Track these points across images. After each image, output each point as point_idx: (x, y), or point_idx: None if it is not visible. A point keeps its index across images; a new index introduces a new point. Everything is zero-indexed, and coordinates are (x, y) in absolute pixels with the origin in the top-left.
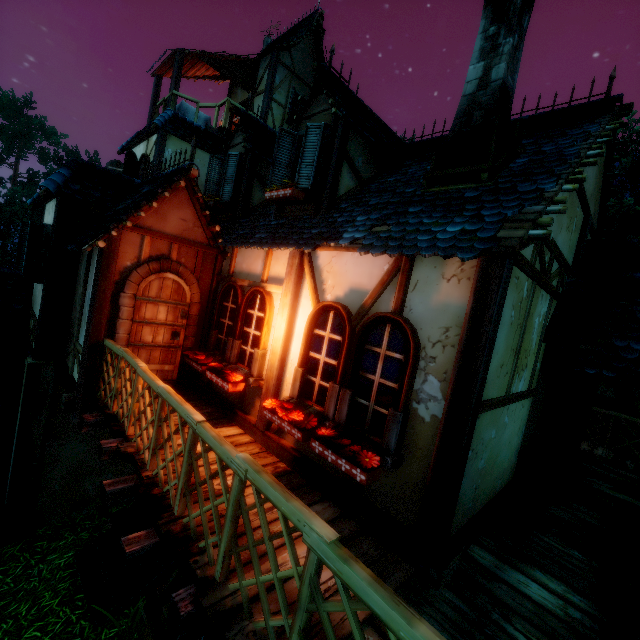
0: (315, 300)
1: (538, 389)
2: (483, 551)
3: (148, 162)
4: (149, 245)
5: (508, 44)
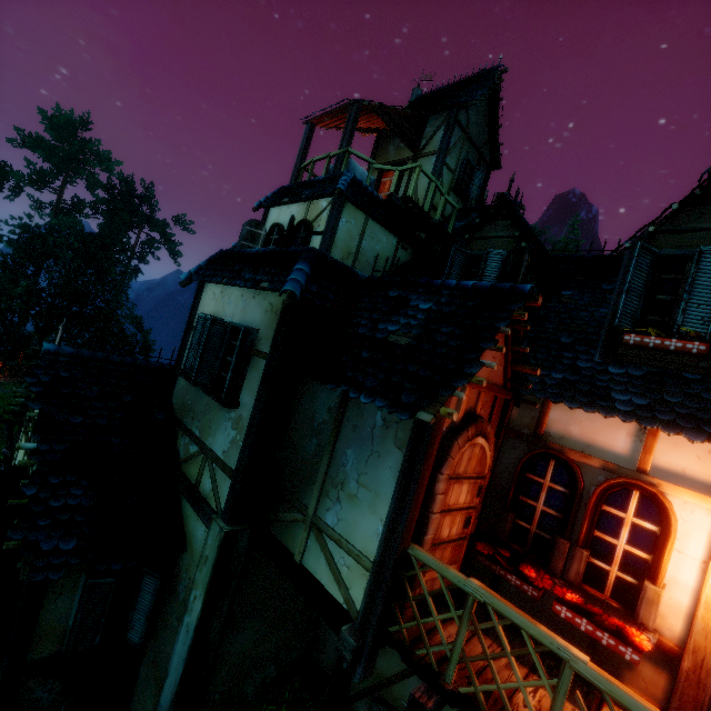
0: None
1: None
2: None
3: (311, 230)
4: (466, 399)
5: None
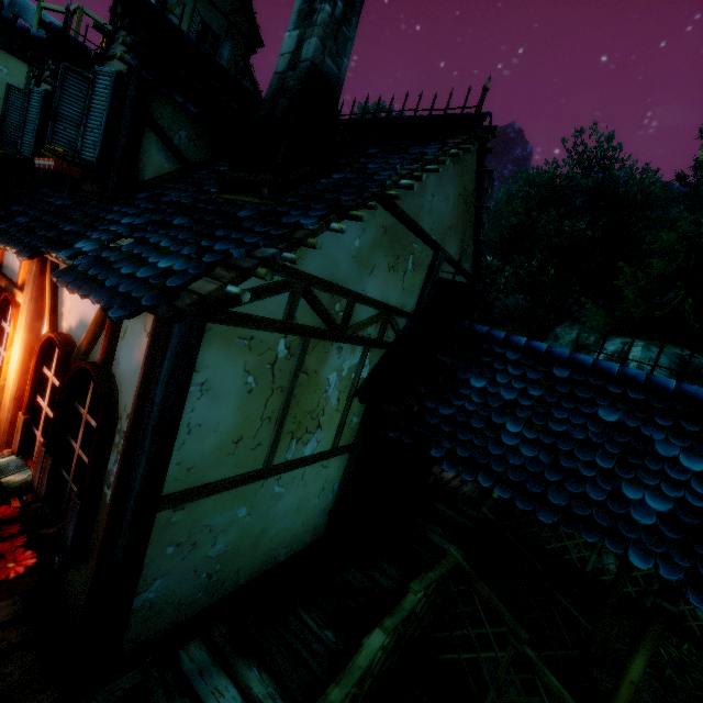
0: (49, 326)
1: (356, 444)
2: (202, 648)
3: None
4: None
5: (322, 12)
